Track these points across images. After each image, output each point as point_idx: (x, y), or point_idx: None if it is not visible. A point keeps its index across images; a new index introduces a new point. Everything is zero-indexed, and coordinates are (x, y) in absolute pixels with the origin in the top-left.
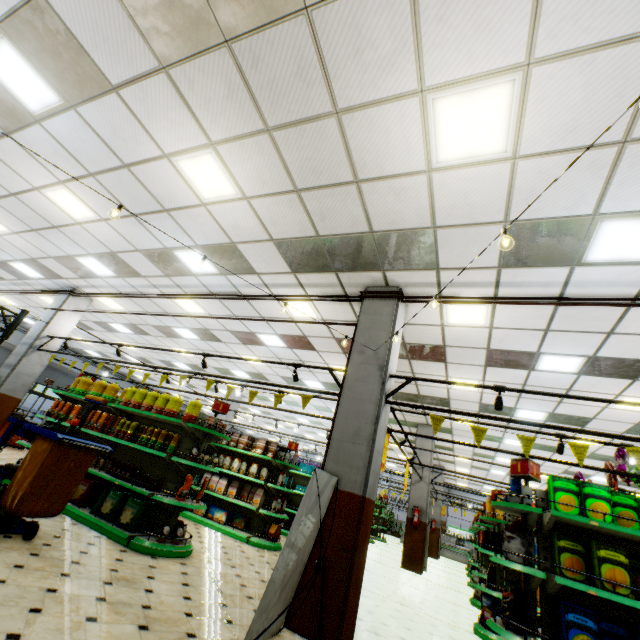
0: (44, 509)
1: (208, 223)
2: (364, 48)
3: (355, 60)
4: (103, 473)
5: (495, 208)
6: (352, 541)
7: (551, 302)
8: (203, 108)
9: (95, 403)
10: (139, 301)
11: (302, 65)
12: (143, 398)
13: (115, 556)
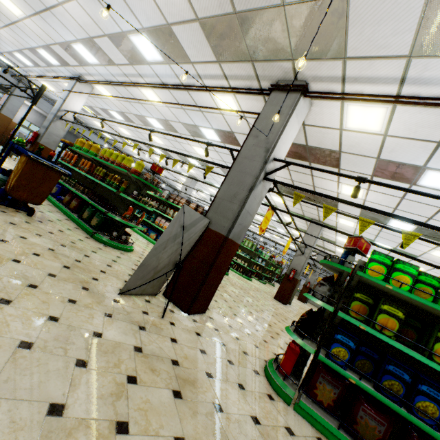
0: (29, 198)
1: None
2: None
3: None
4: (85, 196)
5: None
6: (211, 261)
7: None
8: None
9: (65, 144)
10: (120, 90)
11: None
12: (111, 156)
13: (80, 238)
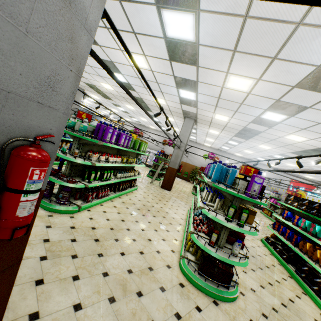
0: None
1: None
2: None
3: None
4: None
5: None
6: None
7: None
8: None
9: None
10: None
11: None
12: None
13: None
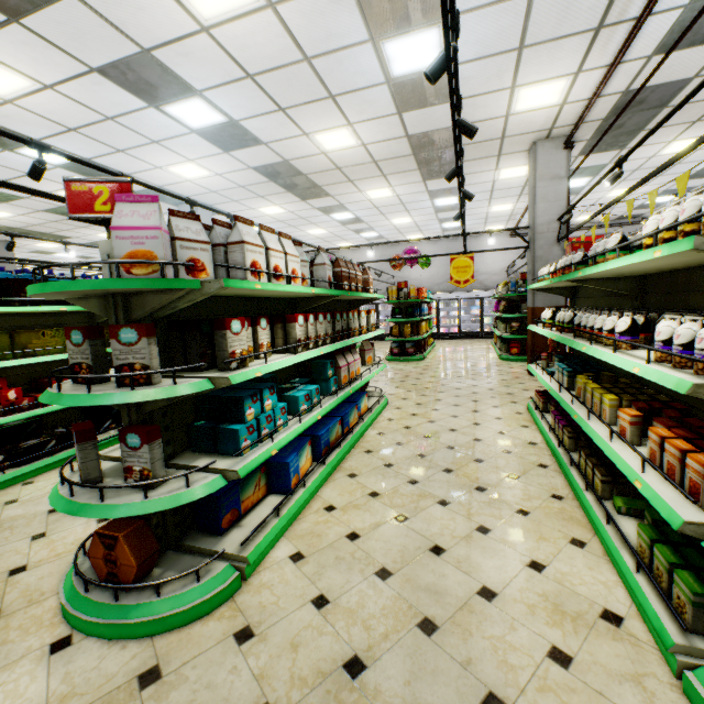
0: None
1: None
2: None
3: None
4: None
5: None
6: None
7: None
8: None
9: None
10: None
11: None
12: None
13: None
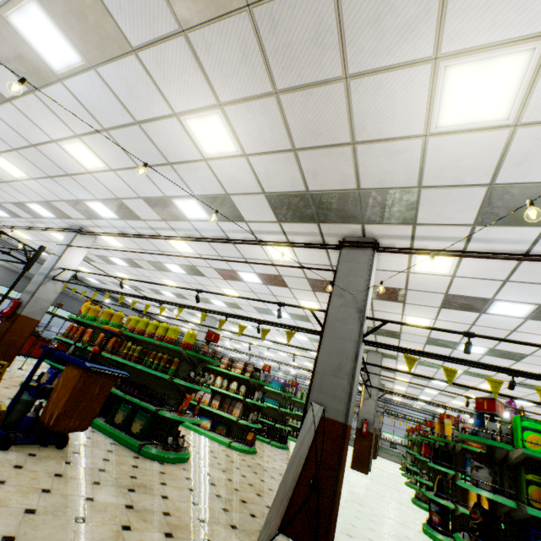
0: (75, 425)
1: (207, 176)
2: (386, 14)
3: (374, 26)
4: (114, 389)
5: (483, 172)
6: (336, 462)
7: (519, 258)
8: (216, 71)
9: (111, 333)
10: (137, 240)
11: (320, 30)
12: (145, 326)
13: (131, 463)
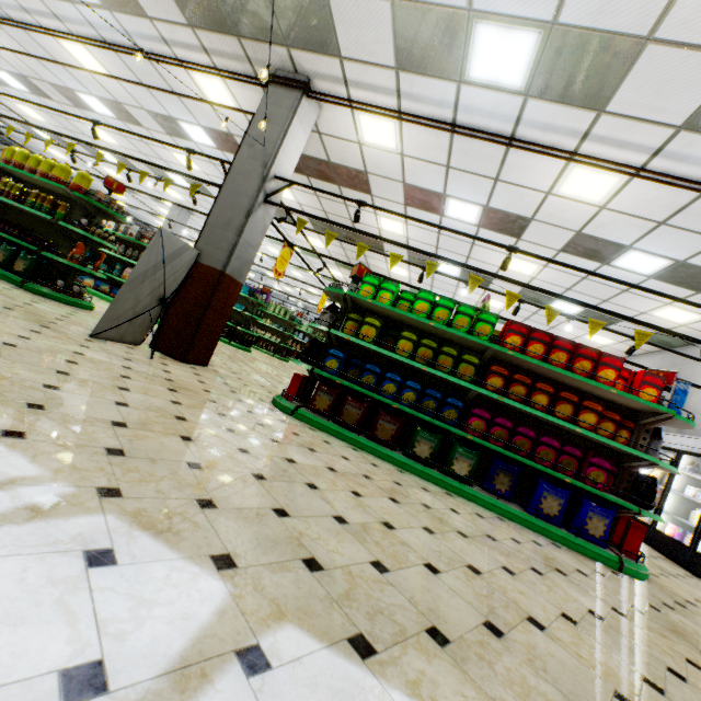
0: None
1: None
2: None
3: None
4: None
5: None
6: (207, 301)
7: (438, 126)
8: None
9: None
10: (15, 35)
11: None
12: (26, 160)
13: (4, 287)
